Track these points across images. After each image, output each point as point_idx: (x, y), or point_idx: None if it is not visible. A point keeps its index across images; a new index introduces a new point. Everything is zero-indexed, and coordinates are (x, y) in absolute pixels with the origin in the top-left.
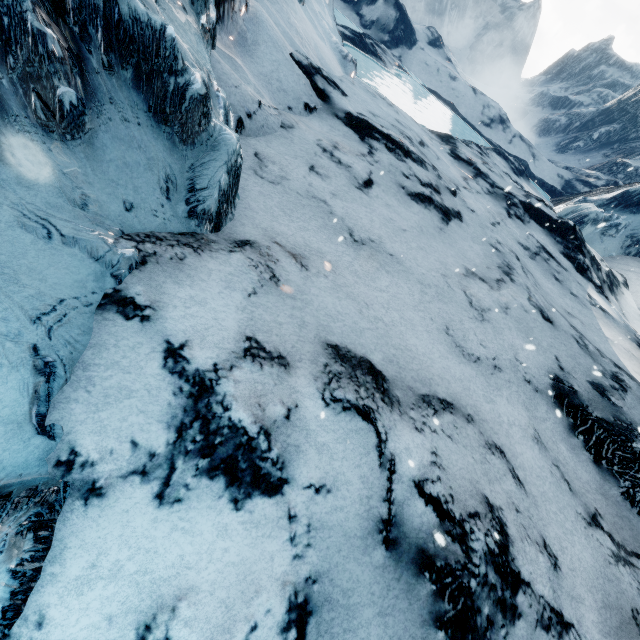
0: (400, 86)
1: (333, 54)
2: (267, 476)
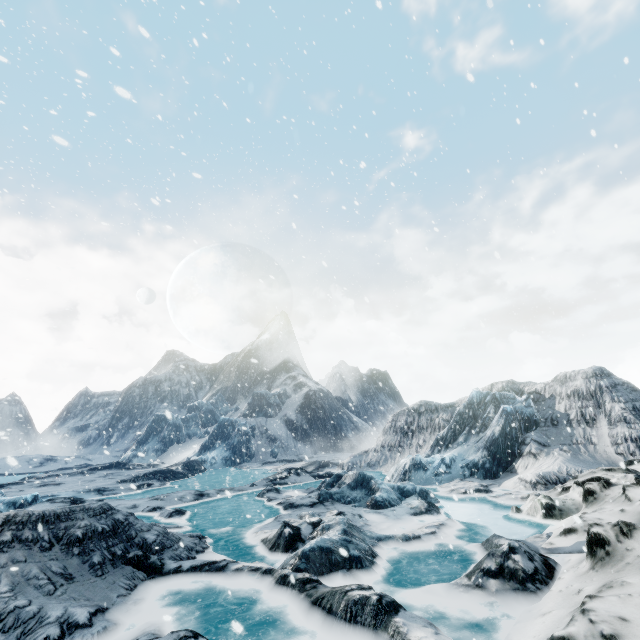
0: None
1: None
2: (57, 495)
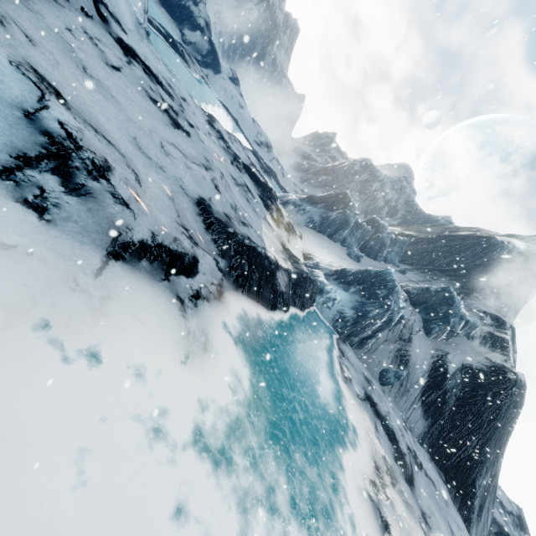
0: (197, 85)
1: (130, 15)
2: None
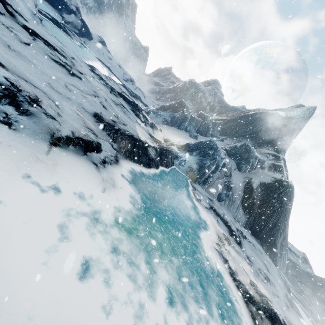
0: (79, 49)
1: (26, 9)
2: None
